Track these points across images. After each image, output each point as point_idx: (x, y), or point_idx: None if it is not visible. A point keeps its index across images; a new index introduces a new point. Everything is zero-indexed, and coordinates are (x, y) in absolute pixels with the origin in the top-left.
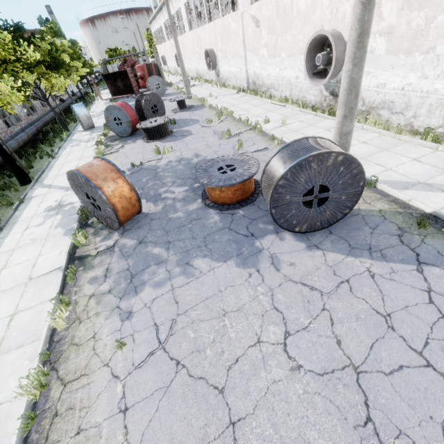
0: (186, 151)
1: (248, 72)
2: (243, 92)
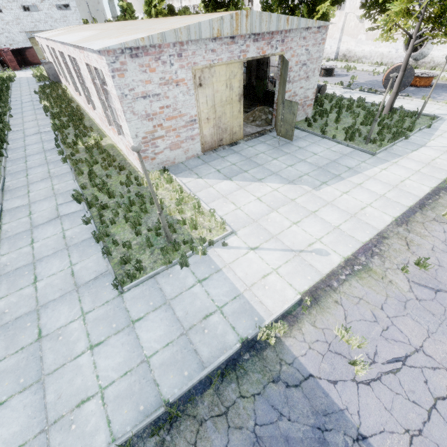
0: (365, 79)
1: (340, 48)
2: (334, 61)
